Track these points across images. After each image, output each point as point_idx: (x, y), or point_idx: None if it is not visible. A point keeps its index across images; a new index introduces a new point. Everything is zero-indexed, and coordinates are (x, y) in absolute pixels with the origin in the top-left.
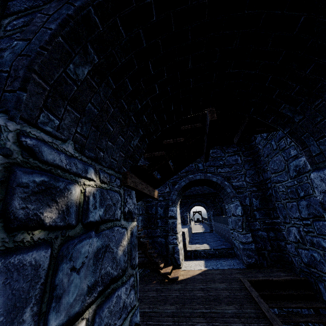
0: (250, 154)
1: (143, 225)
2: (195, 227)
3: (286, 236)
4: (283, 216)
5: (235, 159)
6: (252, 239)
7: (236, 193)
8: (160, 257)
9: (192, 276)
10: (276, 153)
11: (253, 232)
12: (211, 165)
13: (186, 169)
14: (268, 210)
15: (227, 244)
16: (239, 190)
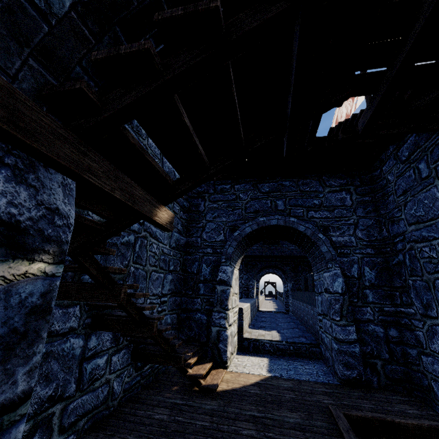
0: (368, 192)
1: (174, 289)
2: (265, 304)
3: (424, 340)
4: (423, 303)
5: (341, 198)
6: (356, 336)
7: (336, 255)
8: (194, 346)
9: (242, 386)
10: (426, 185)
11: (360, 325)
12: (299, 205)
13: (256, 208)
14: (392, 289)
15: (310, 337)
16: (342, 251)
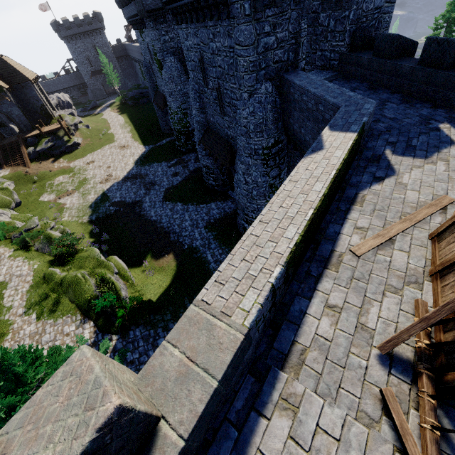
0: None
1: None
2: None
3: None
4: None
5: None
6: None
7: None
8: None
9: None
10: None
11: None
12: None
13: None
14: None
15: None
16: None
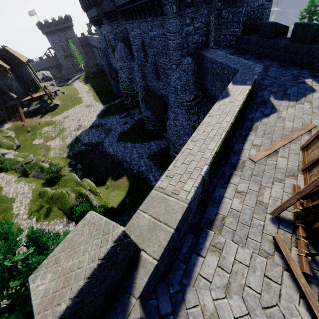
0: None
1: None
2: None
3: None
4: None
5: None
6: None
7: None
8: None
9: None
10: None
11: None
12: None
13: None
14: None
15: None
16: None
